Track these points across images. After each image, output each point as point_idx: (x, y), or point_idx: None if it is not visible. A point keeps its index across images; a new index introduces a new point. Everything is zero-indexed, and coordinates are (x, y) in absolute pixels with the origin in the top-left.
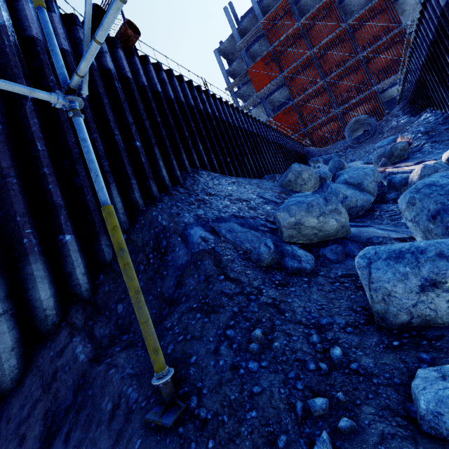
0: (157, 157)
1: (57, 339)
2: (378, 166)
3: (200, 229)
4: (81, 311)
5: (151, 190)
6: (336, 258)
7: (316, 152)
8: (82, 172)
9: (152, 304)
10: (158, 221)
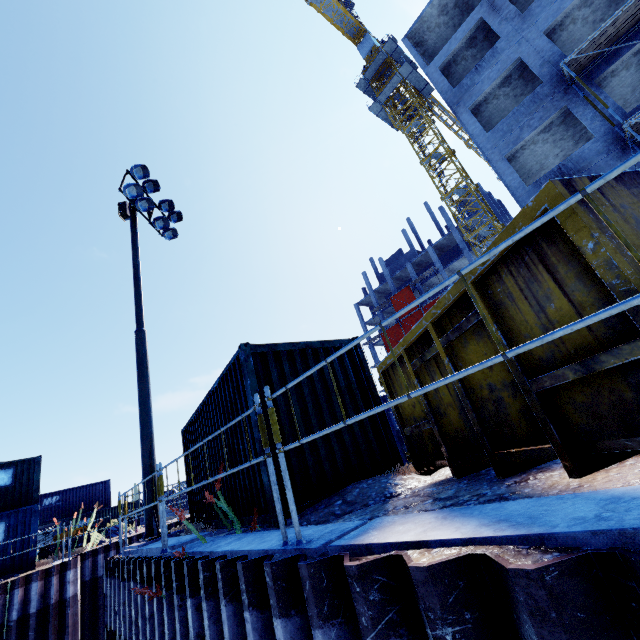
0: None
1: None
2: None
3: None
4: None
5: None
6: None
7: None
8: None
9: None
10: None
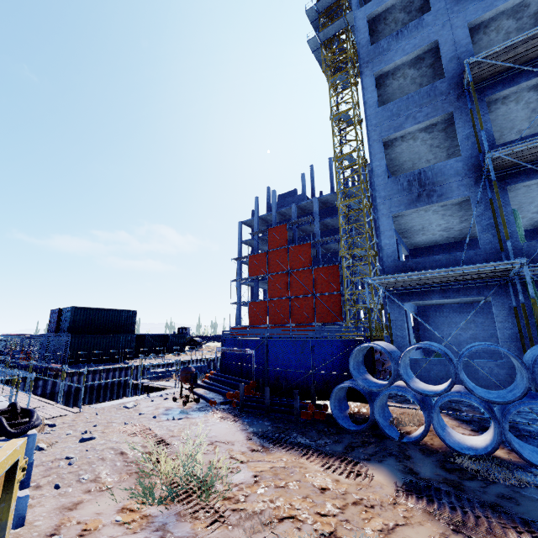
0: None
1: None
2: None
3: None
4: None
5: None
6: None
7: None
8: None
9: None
10: None
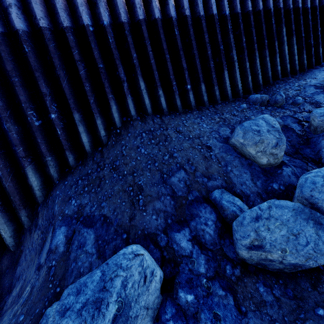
0: (76, 123)
1: None
2: None
3: (64, 231)
4: (8, 259)
5: (68, 161)
6: None
7: None
8: (0, 164)
9: (20, 285)
10: (55, 202)
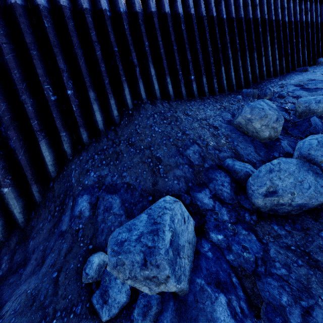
0: (91, 101)
1: (1, 252)
2: None
3: (87, 199)
4: (17, 236)
5: (82, 138)
6: (138, 322)
7: None
8: (13, 136)
9: (38, 255)
10: (71, 176)
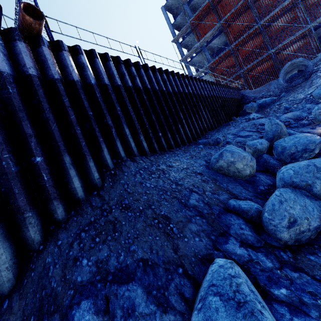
0: (67, 166)
1: None
2: (319, 122)
3: (90, 306)
4: None
5: (56, 213)
6: None
7: (250, 95)
8: None
9: None
10: (48, 276)
